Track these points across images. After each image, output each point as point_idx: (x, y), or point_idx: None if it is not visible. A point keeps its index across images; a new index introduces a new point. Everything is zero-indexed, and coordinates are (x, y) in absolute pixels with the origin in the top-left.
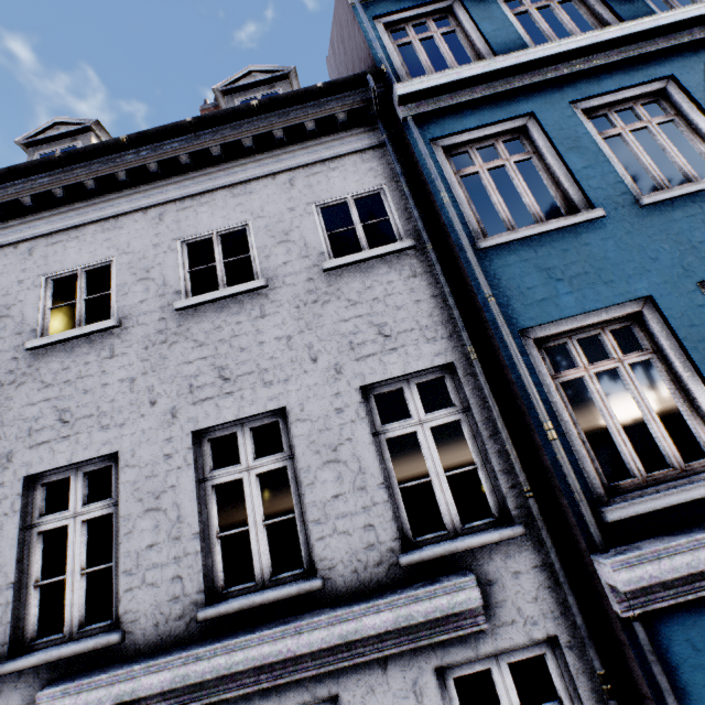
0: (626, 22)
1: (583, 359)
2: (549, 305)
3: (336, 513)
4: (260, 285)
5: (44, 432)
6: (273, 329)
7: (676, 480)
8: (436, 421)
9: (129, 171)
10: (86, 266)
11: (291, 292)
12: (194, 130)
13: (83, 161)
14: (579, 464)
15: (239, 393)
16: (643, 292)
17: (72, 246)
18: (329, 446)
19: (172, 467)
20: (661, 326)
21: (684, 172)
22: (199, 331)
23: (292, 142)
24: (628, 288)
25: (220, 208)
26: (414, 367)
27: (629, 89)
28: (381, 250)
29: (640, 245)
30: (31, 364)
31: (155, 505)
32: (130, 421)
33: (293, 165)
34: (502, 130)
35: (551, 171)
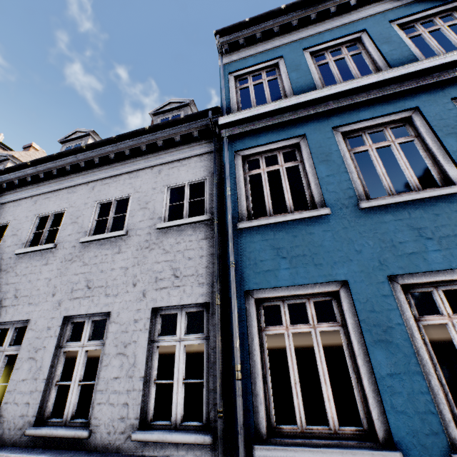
0: (390, 68)
1: (287, 320)
2: (270, 275)
3: (112, 389)
4: (122, 234)
5: (7, 300)
6: (121, 262)
7: (326, 439)
8: (189, 341)
9: (86, 162)
10: (54, 211)
11: (137, 240)
12: (117, 141)
13: (66, 157)
14: (255, 403)
15: (92, 298)
16: (342, 276)
17: (52, 200)
18: (123, 343)
19: (48, 335)
20: (350, 306)
21: (410, 182)
22: (87, 256)
23: (168, 147)
24: (331, 271)
25: (121, 185)
26: (185, 301)
27: (381, 117)
28: (190, 220)
29: (351, 238)
30: (15, 262)
31: (34, 355)
32: (41, 303)
33: (163, 162)
34: (283, 145)
35: (307, 175)
